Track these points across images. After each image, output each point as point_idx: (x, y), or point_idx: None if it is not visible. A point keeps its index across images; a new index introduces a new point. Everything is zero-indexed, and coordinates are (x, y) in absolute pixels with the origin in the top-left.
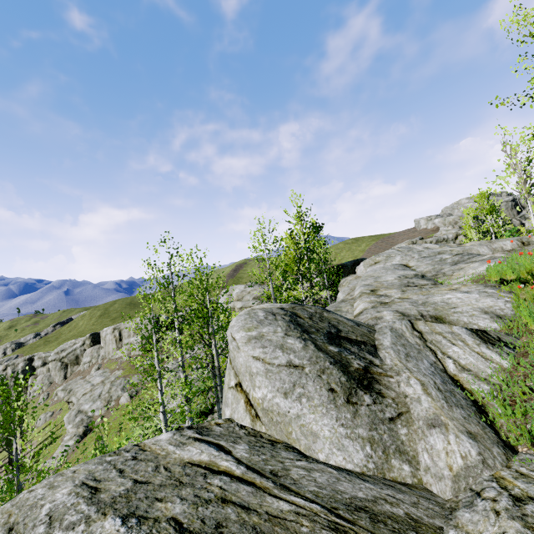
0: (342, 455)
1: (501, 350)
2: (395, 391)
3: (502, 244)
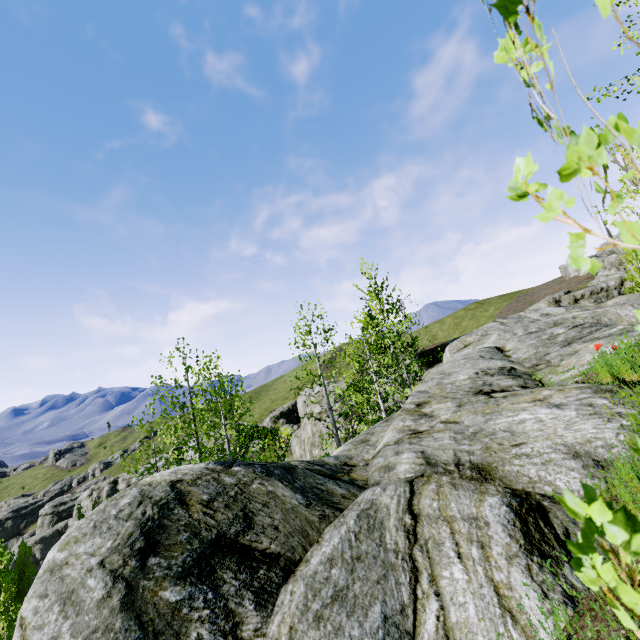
0: None
1: (555, 579)
2: None
3: None
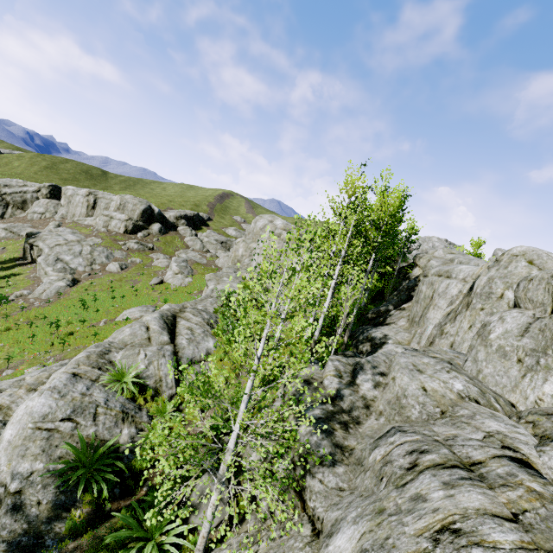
0: None
1: None
2: None
3: None
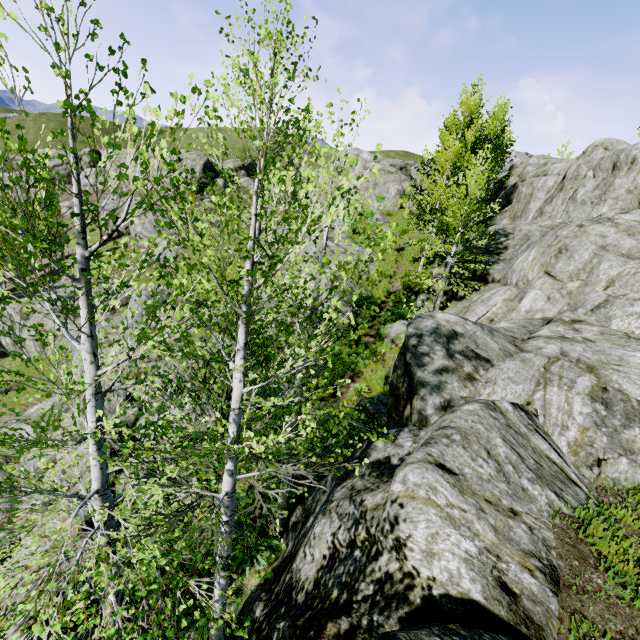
0: None
1: None
2: None
3: None
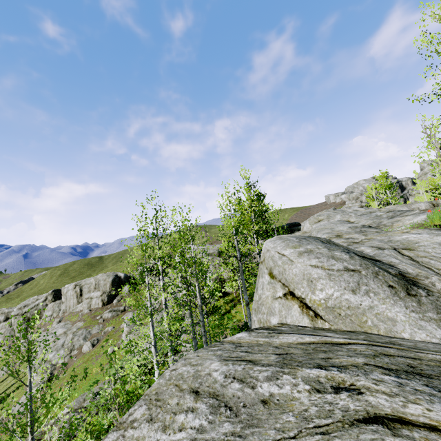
0: (424, 332)
1: None
2: (435, 289)
3: (418, 206)
